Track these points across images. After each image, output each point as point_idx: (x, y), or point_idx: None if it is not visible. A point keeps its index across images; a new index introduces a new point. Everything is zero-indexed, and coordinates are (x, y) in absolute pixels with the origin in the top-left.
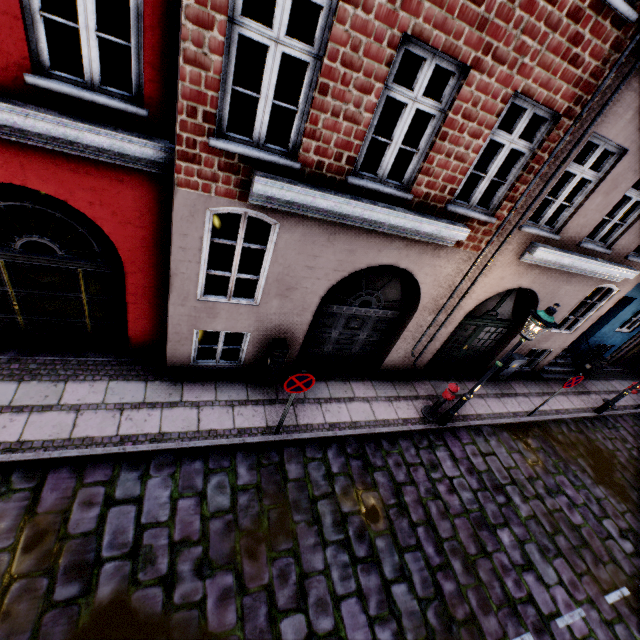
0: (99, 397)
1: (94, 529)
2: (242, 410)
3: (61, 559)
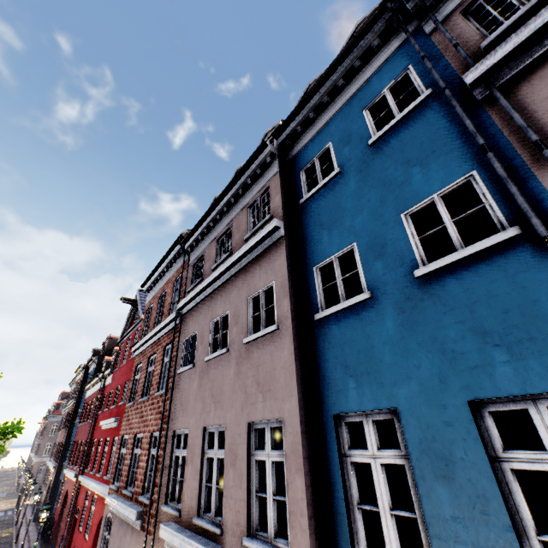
0: None
1: None
2: None
3: None
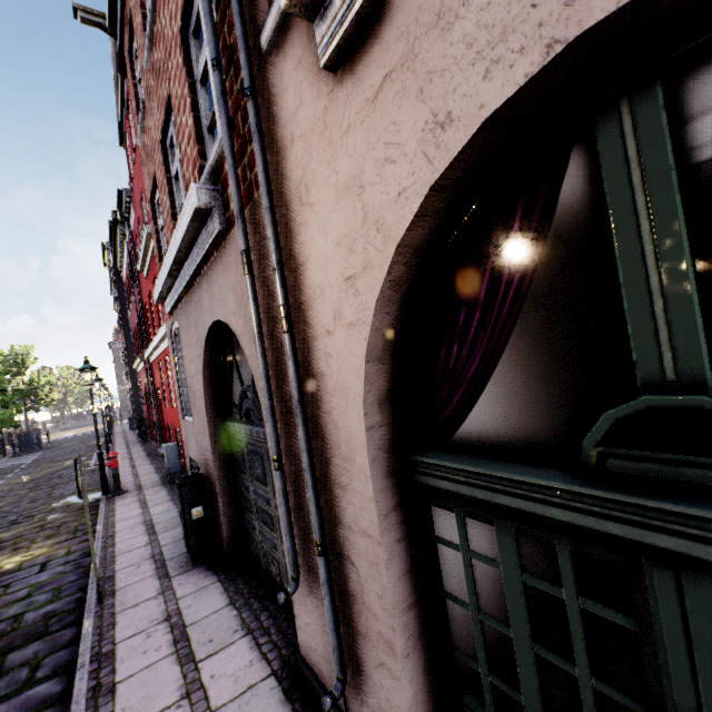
0: (158, 512)
1: (23, 568)
2: (146, 564)
3: (4, 569)
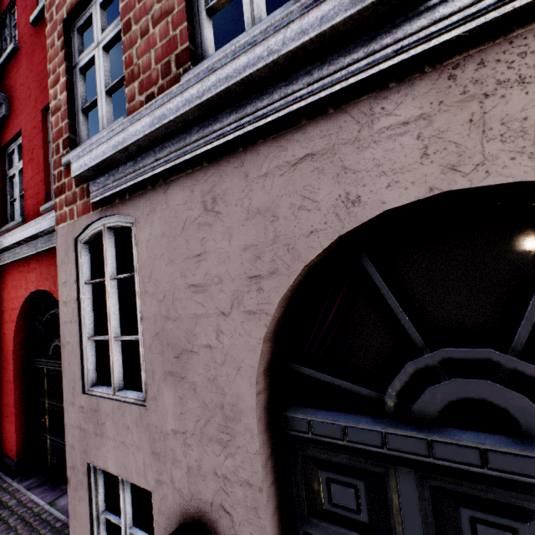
0: None
1: None
2: None
3: None
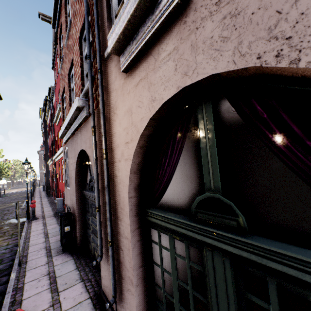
0: (51, 228)
1: None
2: (42, 250)
3: None
